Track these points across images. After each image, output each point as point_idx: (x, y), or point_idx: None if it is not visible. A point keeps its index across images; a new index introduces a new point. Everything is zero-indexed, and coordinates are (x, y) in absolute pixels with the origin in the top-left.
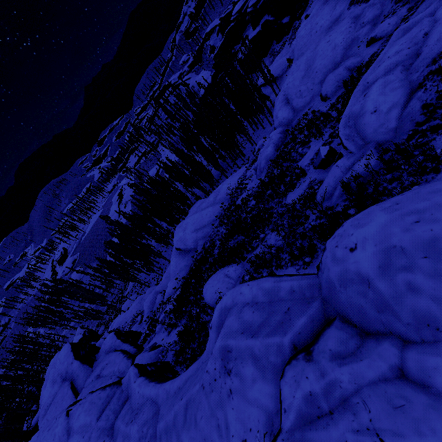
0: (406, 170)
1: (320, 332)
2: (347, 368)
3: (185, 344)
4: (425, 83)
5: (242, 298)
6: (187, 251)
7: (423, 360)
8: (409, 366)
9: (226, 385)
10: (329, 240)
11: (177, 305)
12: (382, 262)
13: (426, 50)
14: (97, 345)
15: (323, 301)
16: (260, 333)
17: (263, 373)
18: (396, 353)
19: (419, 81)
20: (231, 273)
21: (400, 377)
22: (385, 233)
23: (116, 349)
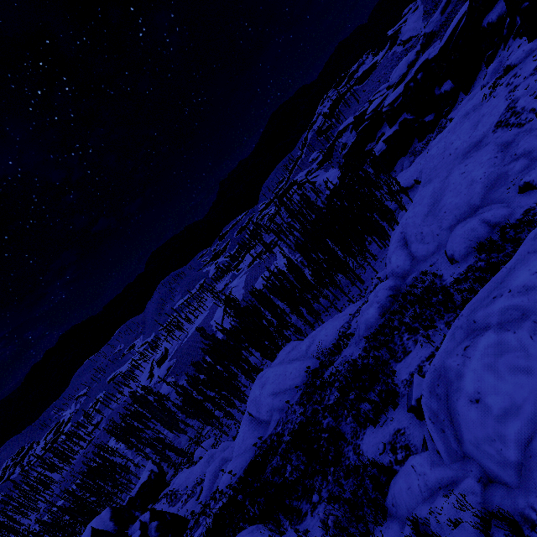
0: None
1: None
2: None
3: None
4: None
5: None
6: (259, 421)
7: None
8: None
9: None
10: None
11: None
12: None
13: None
14: (129, 531)
15: None
16: None
17: None
18: None
19: None
20: None
21: None
22: None
23: None
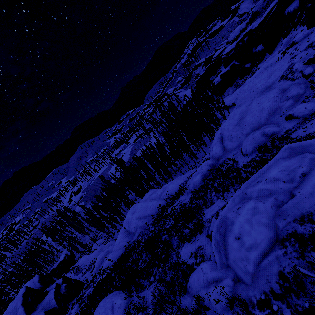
0: None
1: None
2: None
3: None
4: (286, 244)
5: None
6: (129, 232)
7: None
8: None
9: None
10: None
11: (91, 296)
12: None
13: (298, 198)
14: (49, 288)
15: None
16: None
17: None
18: None
19: (283, 233)
20: (115, 307)
21: None
22: None
23: (48, 308)
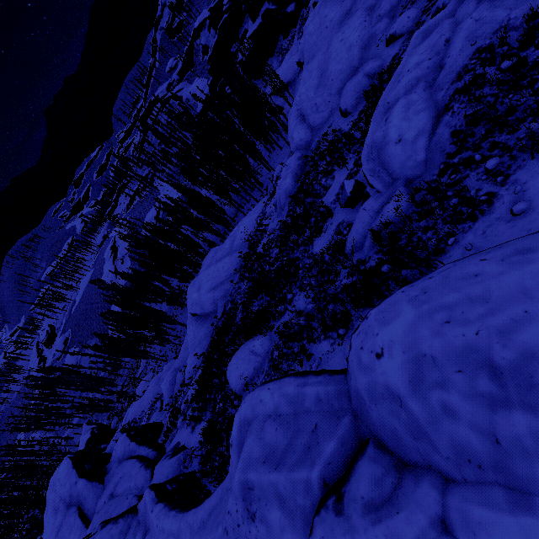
0: (441, 215)
1: (353, 461)
2: (382, 527)
3: (211, 446)
4: (451, 105)
5: (263, 408)
6: (205, 316)
7: (466, 510)
8: (451, 517)
9: (251, 535)
10: (354, 336)
11: (200, 391)
12: (412, 375)
13: (449, 62)
14: (107, 451)
15: (354, 415)
16: (284, 464)
17: (291, 521)
18: (437, 499)
19: (445, 101)
20: (257, 348)
21: (443, 533)
22: (413, 335)
23: (131, 455)
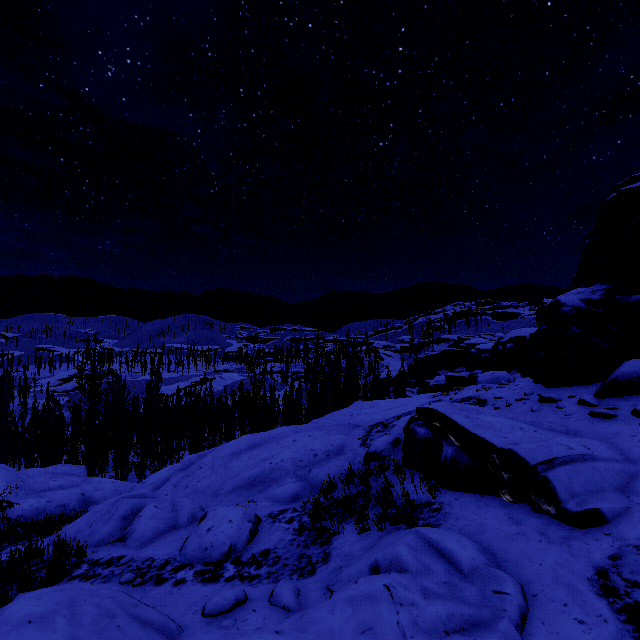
0: None
1: None
2: None
3: None
4: None
5: None
6: None
7: None
8: None
9: None
10: None
11: None
12: None
13: None
14: None
15: None
16: None
17: None
18: None
19: None
20: None
21: None
22: None
23: None
